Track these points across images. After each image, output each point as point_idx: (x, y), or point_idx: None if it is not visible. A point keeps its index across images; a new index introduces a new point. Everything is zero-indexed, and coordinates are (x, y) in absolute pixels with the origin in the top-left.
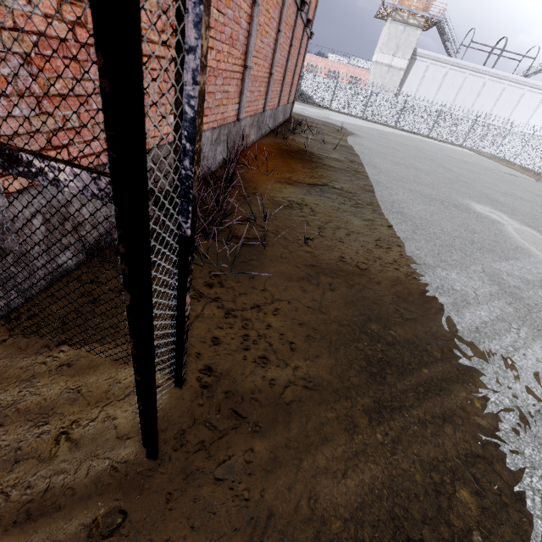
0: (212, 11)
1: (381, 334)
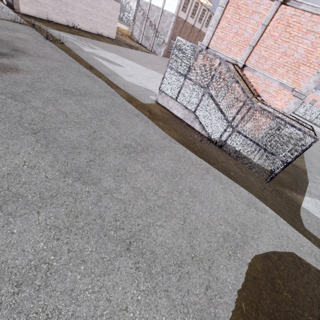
0: None
1: (298, 173)
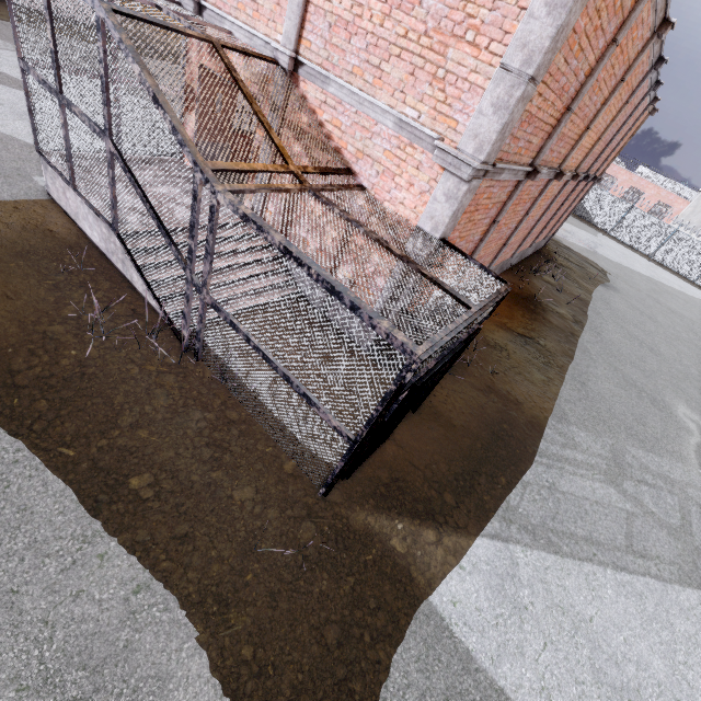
0: (493, 236)
1: (507, 429)
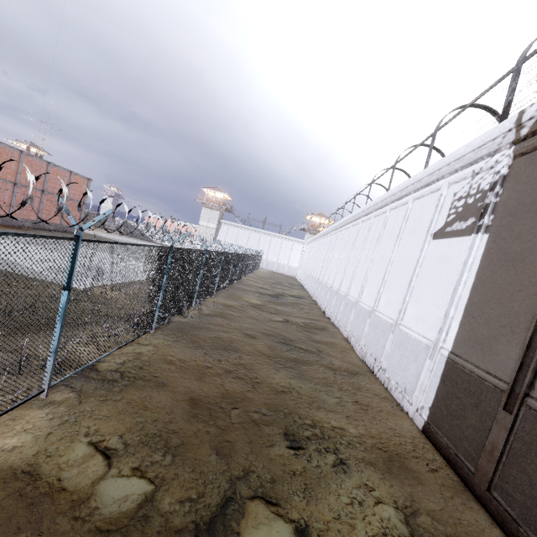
0: None
1: None
